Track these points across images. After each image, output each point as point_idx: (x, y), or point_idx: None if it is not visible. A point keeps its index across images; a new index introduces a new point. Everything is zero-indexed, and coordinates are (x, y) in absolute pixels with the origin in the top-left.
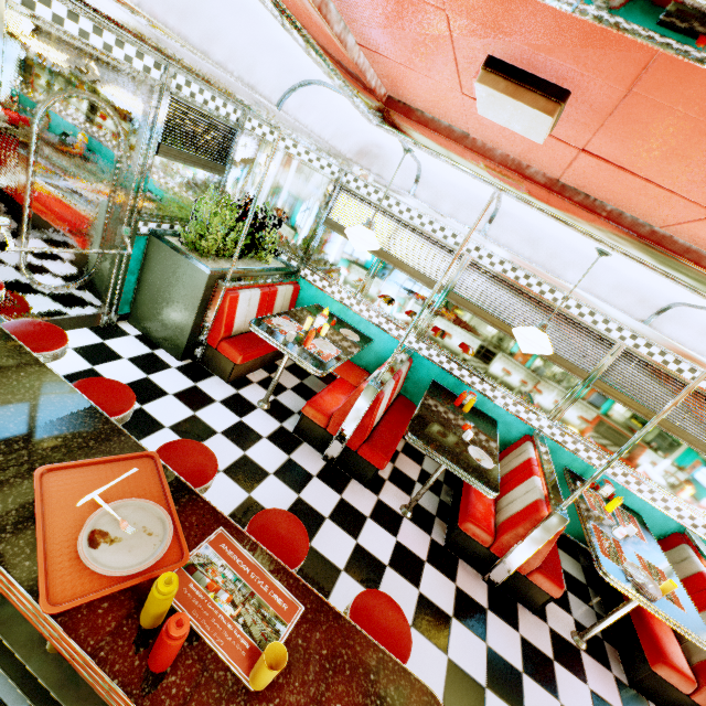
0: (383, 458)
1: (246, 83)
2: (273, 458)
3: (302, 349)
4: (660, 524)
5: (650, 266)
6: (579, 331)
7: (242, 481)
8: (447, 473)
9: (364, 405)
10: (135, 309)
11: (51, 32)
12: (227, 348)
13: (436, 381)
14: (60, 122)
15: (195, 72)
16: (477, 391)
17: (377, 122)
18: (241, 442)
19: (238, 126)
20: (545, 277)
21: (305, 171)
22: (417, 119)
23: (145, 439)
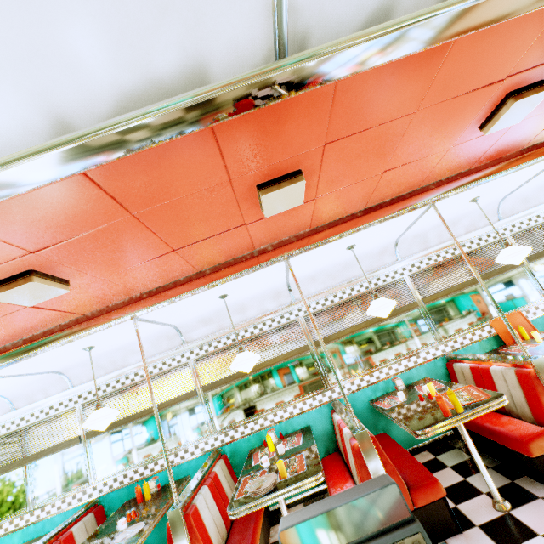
0: None
1: None
2: None
3: None
4: (322, 417)
5: (34, 352)
6: (168, 376)
7: None
8: None
9: None
10: None
11: None
12: None
13: (130, 499)
14: None
15: None
16: (158, 472)
17: None
18: None
19: None
20: (121, 373)
21: None
22: None
23: None
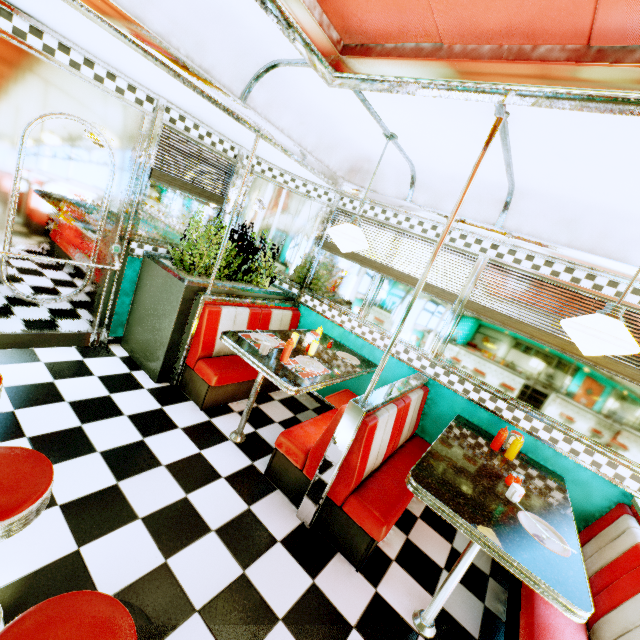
0: (379, 520)
1: (198, 65)
2: (224, 507)
3: (277, 362)
4: None
5: None
6: None
7: (163, 537)
8: (494, 560)
9: (346, 433)
10: (127, 331)
11: (41, 59)
12: (203, 367)
13: (462, 416)
14: (50, 141)
15: (127, 35)
16: (523, 430)
17: (333, 74)
18: (187, 480)
19: (236, 162)
20: (597, 264)
21: (303, 203)
22: (377, 55)
23: (60, 463)
